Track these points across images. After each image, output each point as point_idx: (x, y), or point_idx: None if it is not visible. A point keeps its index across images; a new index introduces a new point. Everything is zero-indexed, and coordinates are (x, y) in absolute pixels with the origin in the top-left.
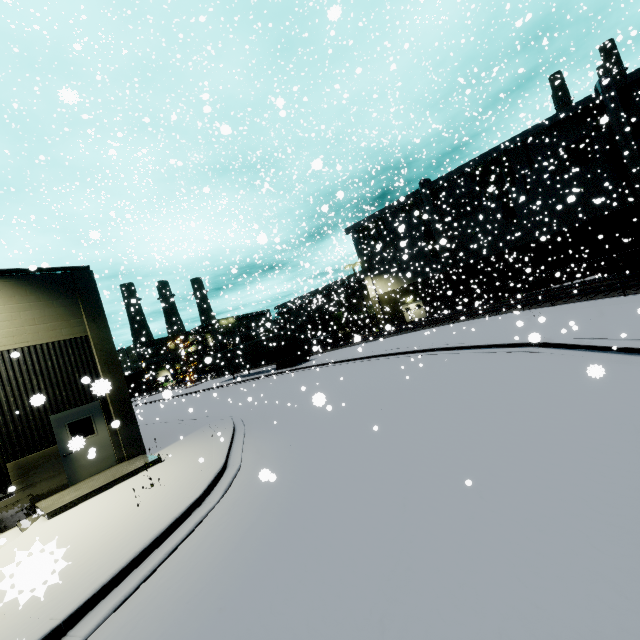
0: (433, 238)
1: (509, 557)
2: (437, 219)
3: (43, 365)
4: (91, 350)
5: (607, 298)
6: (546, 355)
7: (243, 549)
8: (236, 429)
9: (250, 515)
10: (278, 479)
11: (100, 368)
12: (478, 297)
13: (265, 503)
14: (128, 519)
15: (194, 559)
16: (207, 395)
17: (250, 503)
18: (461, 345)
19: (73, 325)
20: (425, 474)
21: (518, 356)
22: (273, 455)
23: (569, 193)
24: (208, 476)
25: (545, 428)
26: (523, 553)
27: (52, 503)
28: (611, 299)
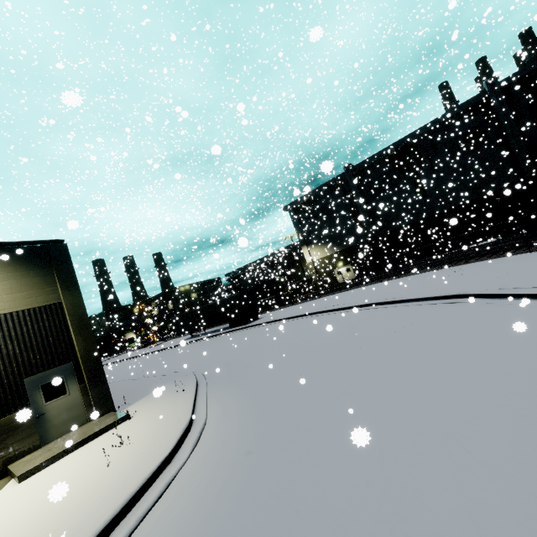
0: (358, 212)
1: (520, 520)
2: (360, 196)
3: (18, 331)
4: (64, 315)
5: (515, 255)
6: (477, 304)
7: (218, 513)
8: (198, 383)
9: (221, 473)
10: (245, 433)
11: (72, 332)
12: (398, 260)
13: (235, 459)
14: (98, 481)
15: (167, 526)
16: (169, 353)
17: (220, 459)
18: (395, 299)
19: (48, 293)
20: (394, 423)
21: (450, 307)
22: (237, 408)
23: (468, 172)
24: (176, 432)
25: (503, 372)
26: (535, 514)
27: (23, 465)
28: (519, 255)
